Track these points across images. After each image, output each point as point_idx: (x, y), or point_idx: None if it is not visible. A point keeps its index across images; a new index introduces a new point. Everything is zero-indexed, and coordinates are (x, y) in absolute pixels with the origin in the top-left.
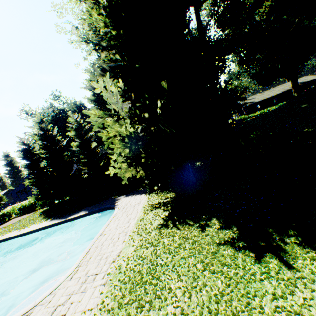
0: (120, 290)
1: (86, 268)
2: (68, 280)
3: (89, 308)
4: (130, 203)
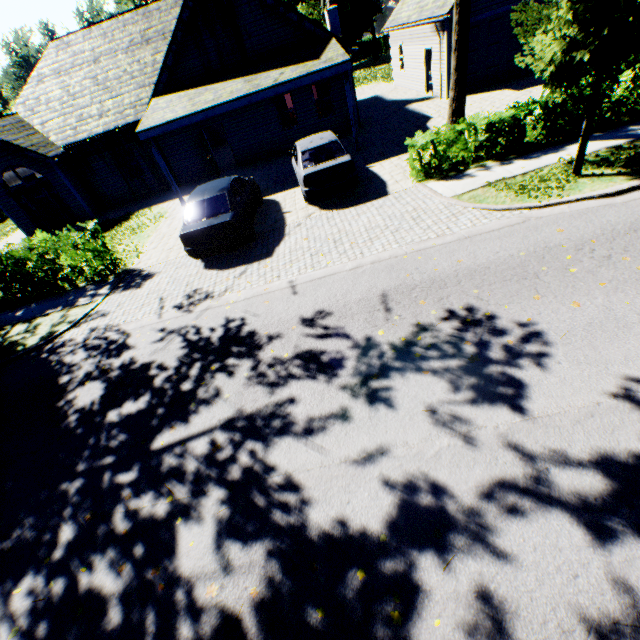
0: None
1: None
2: None
3: None
4: None
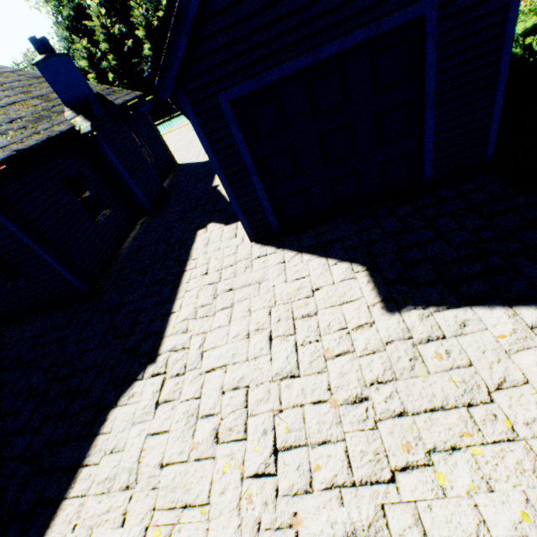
0: None
1: None
2: None
3: None
4: None
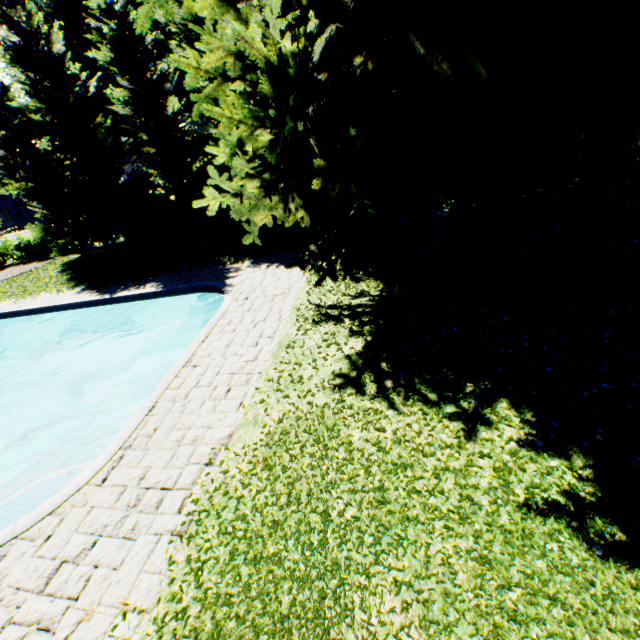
0: (222, 575)
1: (142, 462)
2: (96, 485)
3: (137, 605)
4: (263, 288)
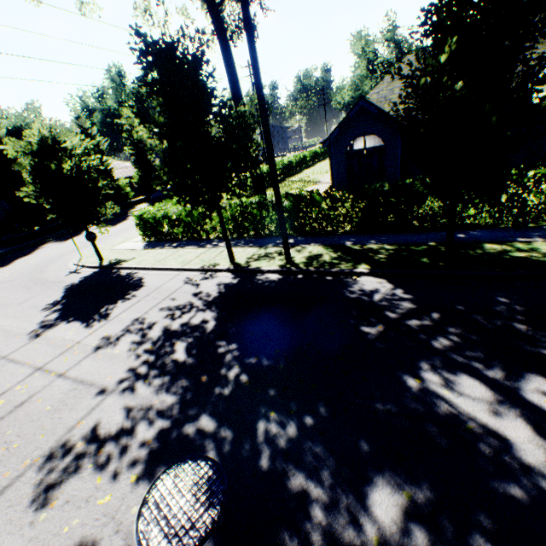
0: None
1: None
2: None
3: None
4: None
